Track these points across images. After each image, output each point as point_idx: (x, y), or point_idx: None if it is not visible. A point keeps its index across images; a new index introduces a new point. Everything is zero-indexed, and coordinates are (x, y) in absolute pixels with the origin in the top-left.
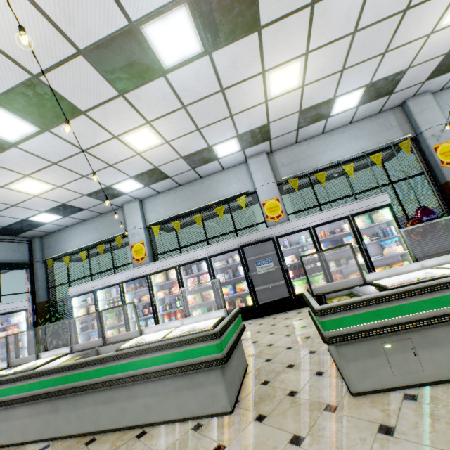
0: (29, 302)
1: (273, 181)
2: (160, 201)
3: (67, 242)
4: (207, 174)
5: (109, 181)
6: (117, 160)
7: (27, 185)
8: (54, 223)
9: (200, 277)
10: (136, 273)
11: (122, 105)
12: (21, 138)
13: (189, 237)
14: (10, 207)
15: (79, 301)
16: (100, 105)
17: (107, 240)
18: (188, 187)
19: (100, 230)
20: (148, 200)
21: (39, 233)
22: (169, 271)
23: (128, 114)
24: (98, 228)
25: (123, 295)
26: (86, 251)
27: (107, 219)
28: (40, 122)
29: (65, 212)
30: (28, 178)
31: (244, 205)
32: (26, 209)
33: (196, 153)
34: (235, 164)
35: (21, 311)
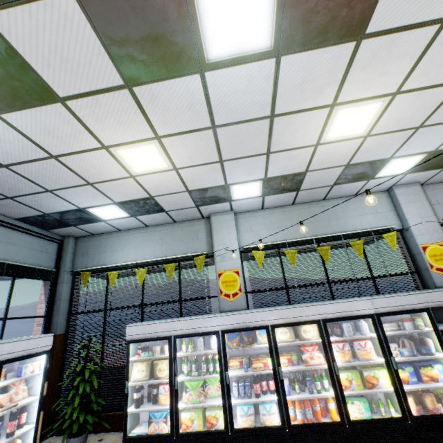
0: (37, 332)
1: (435, 221)
2: (261, 219)
3: (114, 251)
4: (334, 196)
5: (235, 178)
6: (284, 147)
7: (140, 154)
8: (110, 222)
9: (354, 344)
10: (249, 321)
11: (416, 45)
12: (228, 56)
13: (307, 275)
14: (82, 186)
15: (134, 348)
16: (395, 31)
17: (177, 259)
18: (303, 208)
19: (167, 242)
20: (244, 215)
21: (78, 232)
22: (300, 325)
23: (398, 66)
24: (165, 239)
25: (222, 354)
26: (146, 269)
27: (180, 230)
28: (288, 32)
29: (138, 210)
30: (154, 142)
31: (394, 245)
32: (99, 193)
33: (365, 164)
34: (373, 190)
35: (41, 353)
